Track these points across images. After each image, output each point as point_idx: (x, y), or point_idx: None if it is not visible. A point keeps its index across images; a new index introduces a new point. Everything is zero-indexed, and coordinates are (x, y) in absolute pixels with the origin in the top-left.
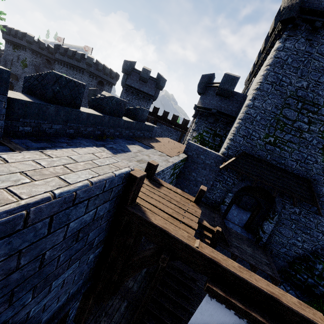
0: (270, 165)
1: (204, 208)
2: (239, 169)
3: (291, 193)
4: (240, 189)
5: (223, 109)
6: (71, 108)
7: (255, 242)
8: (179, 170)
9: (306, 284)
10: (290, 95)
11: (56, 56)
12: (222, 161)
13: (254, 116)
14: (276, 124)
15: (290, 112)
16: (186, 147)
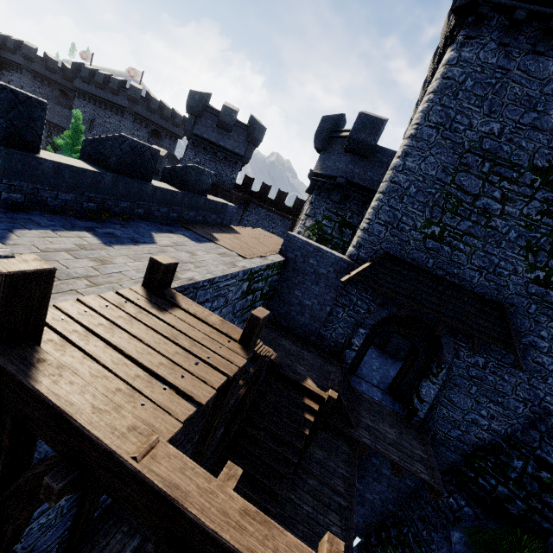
0: (432, 277)
1: (314, 356)
2: (377, 285)
3: (470, 329)
4: (382, 321)
5: (356, 177)
6: (13, 148)
7: (405, 419)
8: (268, 285)
9: (494, 495)
10: (470, 148)
11: (75, 84)
12: (348, 269)
13: (405, 187)
14: (444, 202)
15: (469, 180)
16: (284, 243)
